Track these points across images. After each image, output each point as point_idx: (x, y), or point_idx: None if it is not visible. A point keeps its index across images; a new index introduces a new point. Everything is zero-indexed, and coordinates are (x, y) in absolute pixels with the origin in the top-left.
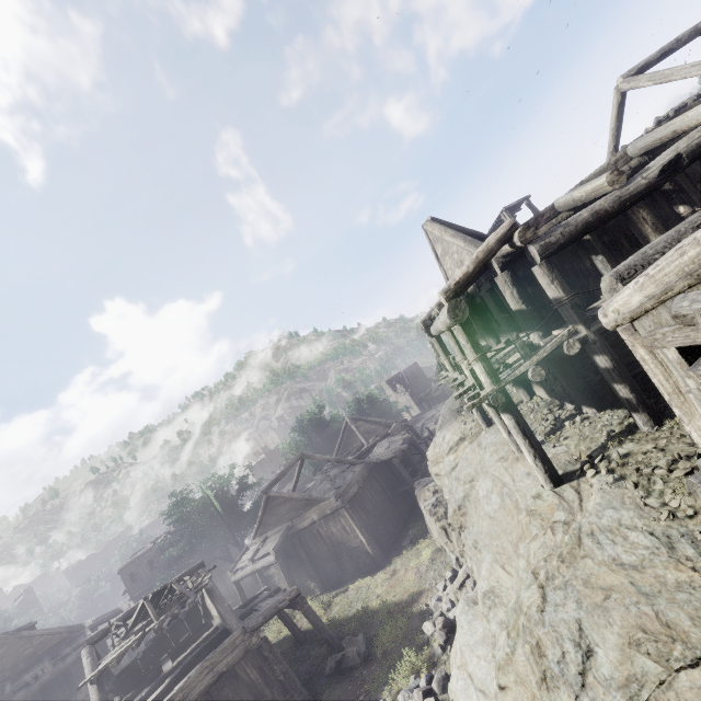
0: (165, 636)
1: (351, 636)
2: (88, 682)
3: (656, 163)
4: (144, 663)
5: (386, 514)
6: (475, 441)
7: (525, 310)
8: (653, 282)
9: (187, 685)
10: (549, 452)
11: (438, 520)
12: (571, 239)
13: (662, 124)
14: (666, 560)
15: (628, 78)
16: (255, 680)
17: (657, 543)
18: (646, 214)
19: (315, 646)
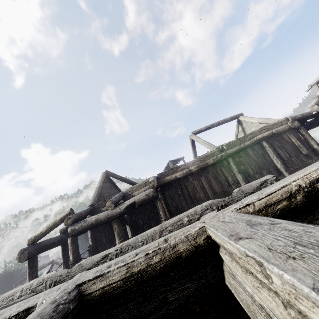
0: None
1: None
2: None
3: (127, 202)
4: None
5: None
6: None
7: (91, 245)
8: None
9: None
10: None
11: None
12: (84, 229)
13: (166, 171)
14: None
15: (192, 134)
16: None
17: None
18: (116, 226)
19: None
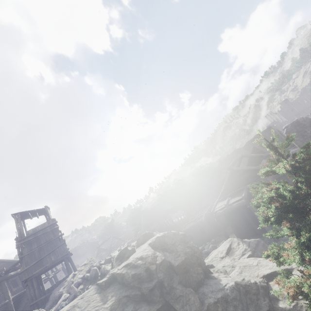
0: None
1: None
2: None
3: None
4: None
5: None
6: None
7: None
8: None
9: None
10: None
11: None
12: None
13: None
14: None
15: None
16: None
17: None
18: None
19: None
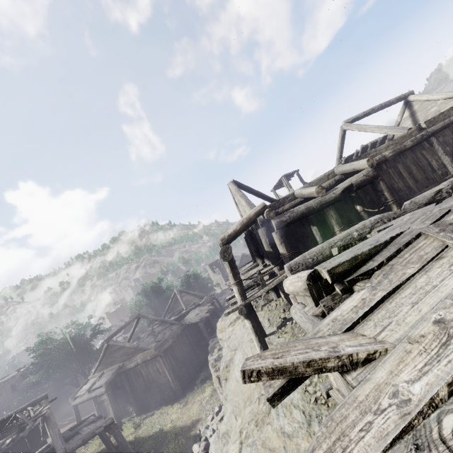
0: (7, 451)
1: (146, 452)
2: None
3: (341, 186)
4: None
5: (189, 360)
6: (243, 323)
7: (271, 252)
8: (293, 285)
9: None
10: (275, 341)
11: (216, 371)
12: (294, 220)
13: (353, 159)
14: (304, 433)
15: (347, 123)
16: None
17: (304, 420)
18: (333, 213)
19: None
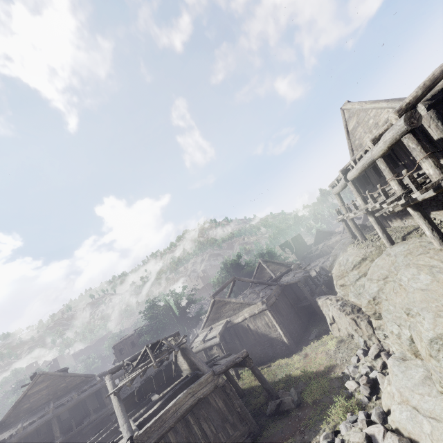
0: (151, 380)
1: (283, 390)
2: (111, 395)
3: None
4: (138, 395)
5: (293, 319)
6: (383, 254)
7: None
8: None
9: (178, 402)
10: None
11: (347, 314)
12: None
13: None
14: None
15: None
16: (221, 408)
17: None
18: None
19: (253, 398)
